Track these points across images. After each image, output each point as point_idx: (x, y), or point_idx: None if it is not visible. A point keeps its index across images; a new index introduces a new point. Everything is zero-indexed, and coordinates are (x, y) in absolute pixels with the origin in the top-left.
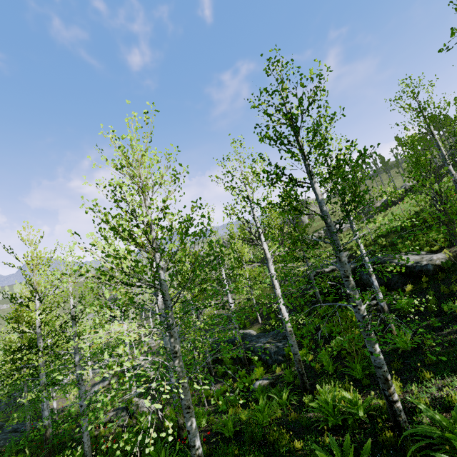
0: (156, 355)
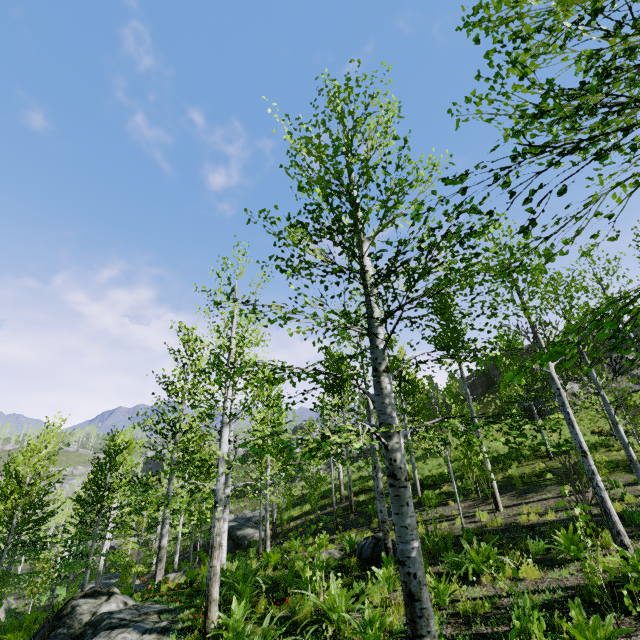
0: (20, 601)
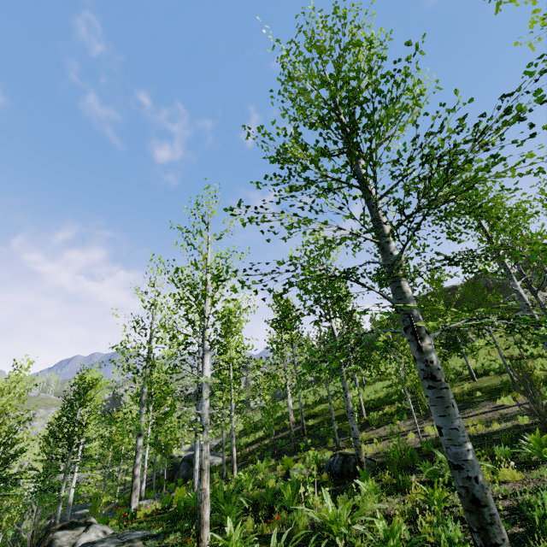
0: None
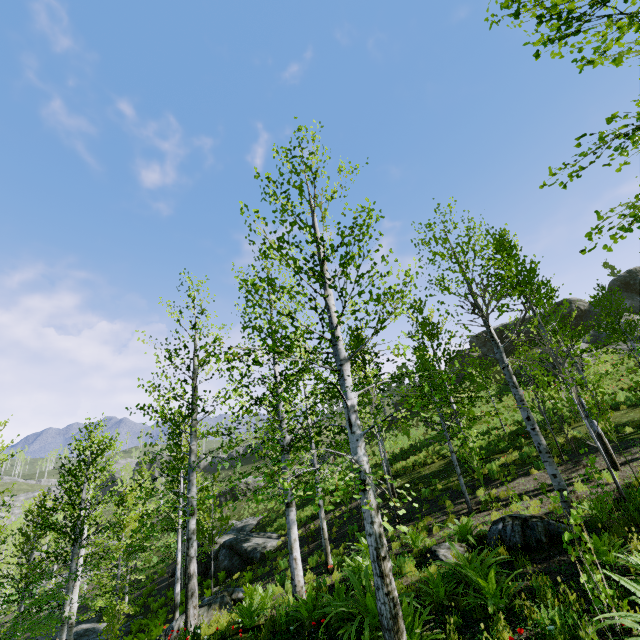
0: None
